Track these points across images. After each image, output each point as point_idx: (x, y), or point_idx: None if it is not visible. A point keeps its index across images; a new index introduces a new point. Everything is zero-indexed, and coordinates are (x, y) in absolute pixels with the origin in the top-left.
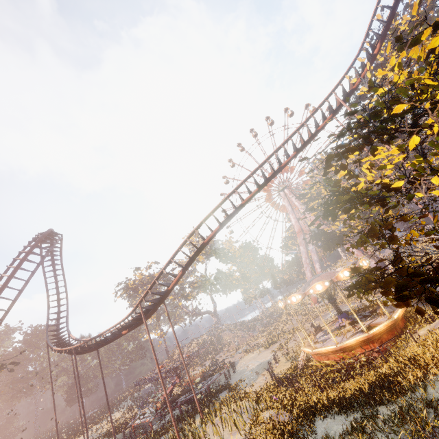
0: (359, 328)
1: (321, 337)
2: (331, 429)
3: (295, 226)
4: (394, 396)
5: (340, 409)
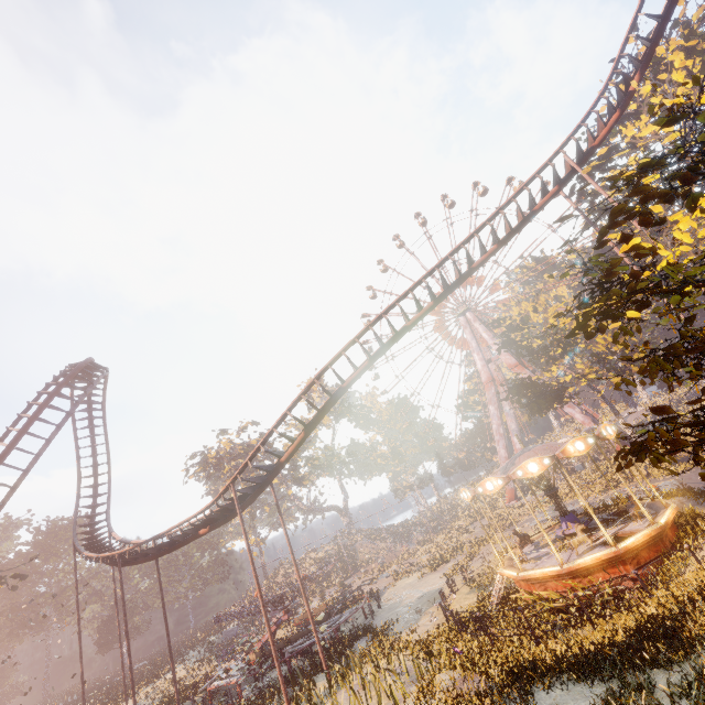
0: (595, 540)
1: (534, 551)
2: None
3: (483, 373)
4: (679, 654)
5: (578, 672)
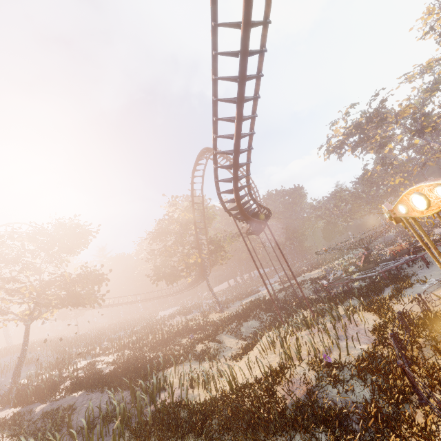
0: None
1: None
2: None
3: None
4: None
5: None
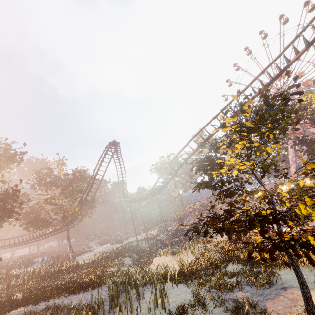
0: None
1: None
2: (234, 269)
3: None
4: (267, 266)
5: (242, 263)
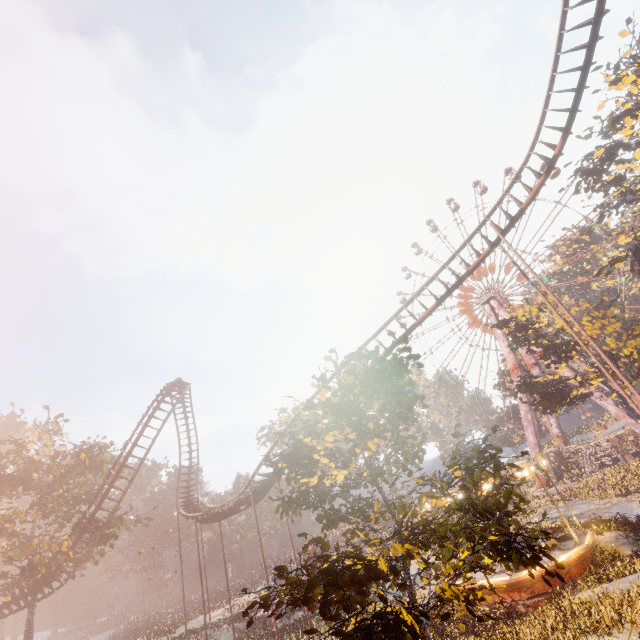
0: None
1: None
2: None
3: (508, 360)
4: None
5: None
